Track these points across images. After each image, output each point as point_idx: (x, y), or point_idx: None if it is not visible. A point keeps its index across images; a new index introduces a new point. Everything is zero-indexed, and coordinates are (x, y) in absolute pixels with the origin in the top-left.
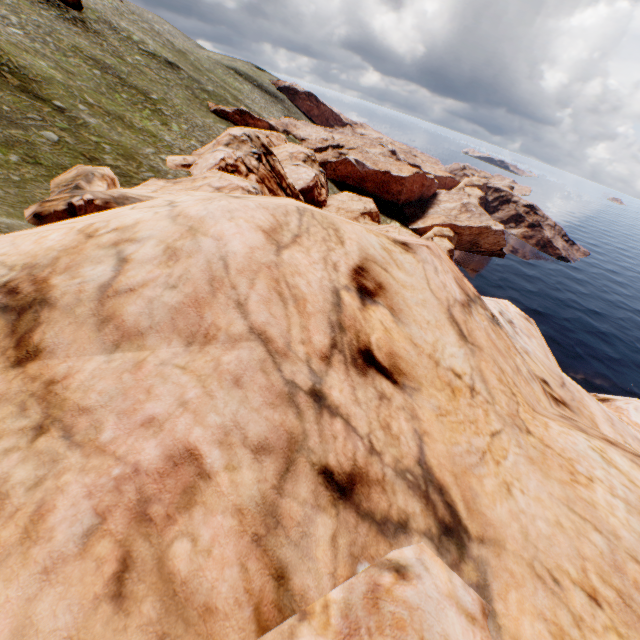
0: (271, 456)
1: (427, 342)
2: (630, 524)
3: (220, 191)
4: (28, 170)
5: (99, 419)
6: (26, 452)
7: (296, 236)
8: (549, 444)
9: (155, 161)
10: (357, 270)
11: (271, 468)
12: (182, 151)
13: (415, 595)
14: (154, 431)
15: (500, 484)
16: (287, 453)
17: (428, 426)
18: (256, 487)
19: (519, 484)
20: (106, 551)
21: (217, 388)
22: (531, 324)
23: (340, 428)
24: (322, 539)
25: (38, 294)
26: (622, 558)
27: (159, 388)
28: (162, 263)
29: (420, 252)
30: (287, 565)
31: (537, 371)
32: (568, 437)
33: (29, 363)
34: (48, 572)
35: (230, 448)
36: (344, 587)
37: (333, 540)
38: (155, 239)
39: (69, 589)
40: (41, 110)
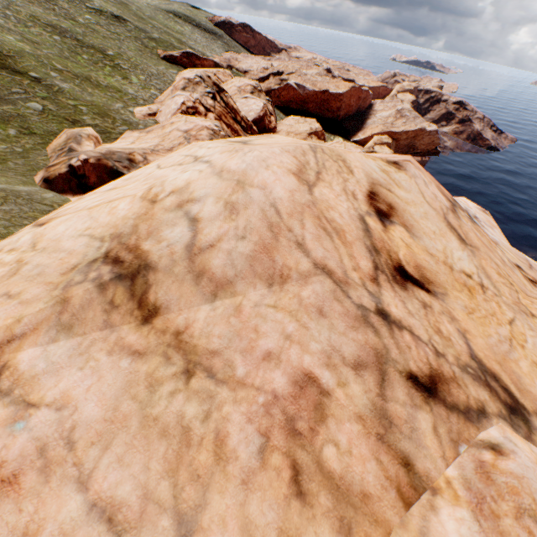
0: (367, 370)
1: (438, 251)
2: None
3: (188, 134)
4: (26, 141)
5: (228, 359)
6: (186, 392)
7: (317, 173)
8: None
9: (125, 115)
10: (370, 195)
11: (370, 380)
12: (145, 101)
13: (517, 467)
14: (275, 363)
15: (531, 364)
16: (378, 366)
17: (465, 325)
18: (365, 397)
19: None
20: (278, 462)
21: (308, 320)
22: (488, 215)
23: (409, 339)
24: (426, 431)
25: (139, 261)
26: None
27: (263, 326)
28: (226, 218)
29: (409, 168)
30: (408, 454)
31: (510, 258)
32: None
33: (153, 319)
34: (246, 483)
35: (335, 368)
36: (455, 466)
37: (434, 430)
38: (212, 197)
39: (265, 493)
40: (21, 83)
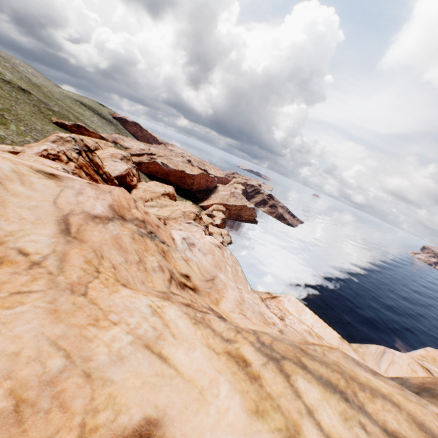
0: None
1: (3, 229)
2: (121, 351)
3: None
4: None
5: None
6: None
7: None
8: (99, 302)
9: None
10: None
11: None
12: (14, 143)
13: None
14: None
15: None
16: None
17: None
18: None
19: (2, 326)
20: None
21: None
22: (221, 249)
23: None
24: None
25: None
26: (70, 375)
27: None
28: None
29: (70, 182)
30: None
31: (185, 270)
32: (132, 299)
33: None
34: None
35: None
36: None
37: None
38: None
39: None
40: None
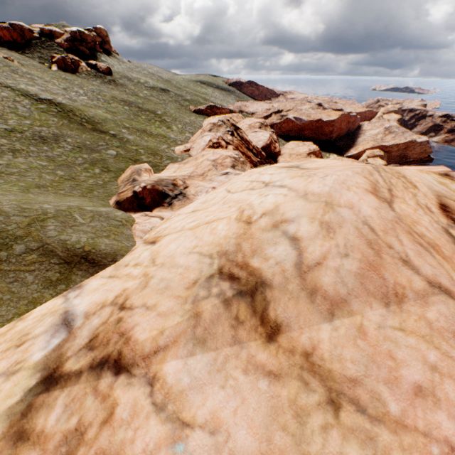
0: None
1: None
2: None
3: (215, 162)
4: (105, 176)
5: (372, 390)
6: (339, 429)
7: (389, 190)
8: None
9: (169, 152)
10: (441, 207)
11: None
12: (182, 142)
13: None
14: (432, 401)
15: None
16: None
17: None
18: None
19: None
20: None
21: (448, 348)
22: None
23: None
24: None
25: (254, 277)
26: None
27: (397, 352)
28: (325, 236)
29: None
30: None
31: None
32: None
33: (277, 337)
34: None
35: None
36: None
37: None
38: (304, 217)
39: None
40: (105, 139)
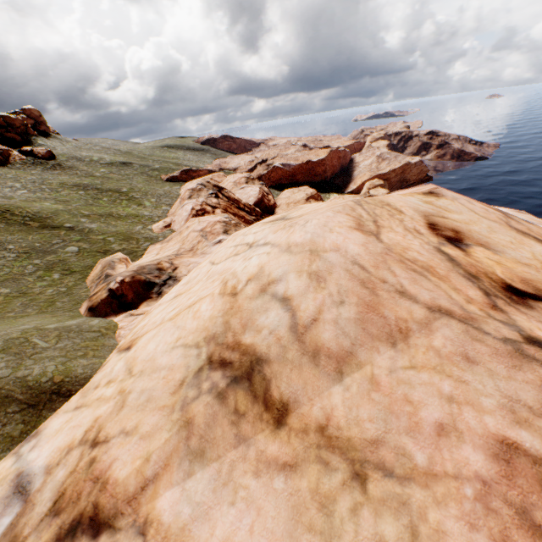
0: None
1: (529, 258)
2: None
3: (204, 231)
4: (68, 280)
5: (396, 445)
6: (370, 505)
7: (374, 222)
8: None
9: (146, 233)
10: (430, 227)
11: None
12: (160, 217)
13: None
14: (455, 436)
15: None
16: None
17: None
18: None
19: None
20: None
21: (460, 372)
22: (526, 214)
23: None
24: None
25: (248, 356)
26: None
27: (413, 394)
28: (316, 288)
29: (444, 193)
30: None
31: None
32: None
33: (286, 419)
34: None
35: (529, 424)
36: None
37: None
38: (291, 272)
39: None
40: (59, 235)
